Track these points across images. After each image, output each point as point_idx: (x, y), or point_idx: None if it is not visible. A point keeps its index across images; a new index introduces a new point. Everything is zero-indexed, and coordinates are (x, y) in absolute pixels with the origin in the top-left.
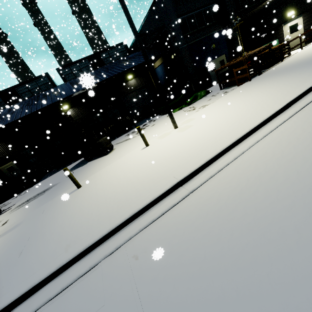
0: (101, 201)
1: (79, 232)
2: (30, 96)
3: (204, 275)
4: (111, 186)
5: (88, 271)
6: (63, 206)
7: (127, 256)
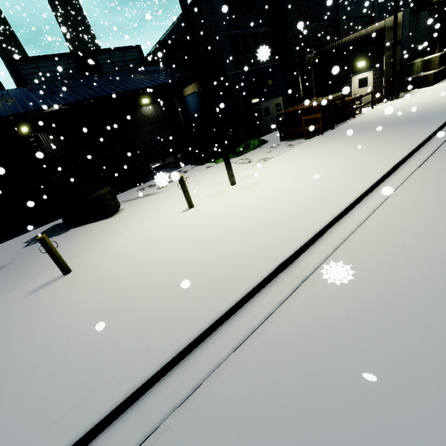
0: (131, 298)
1: (98, 362)
2: None
3: (400, 424)
4: (143, 271)
5: (140, 444)
6: (37, 309)
7: (224, 403)
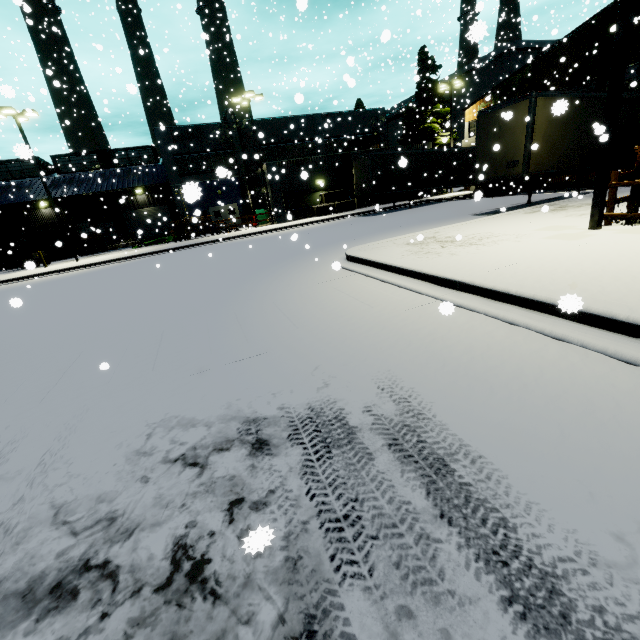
0: None
1: None
2: (9, 178)
3: None
4: None
5: None
6: None
7: None
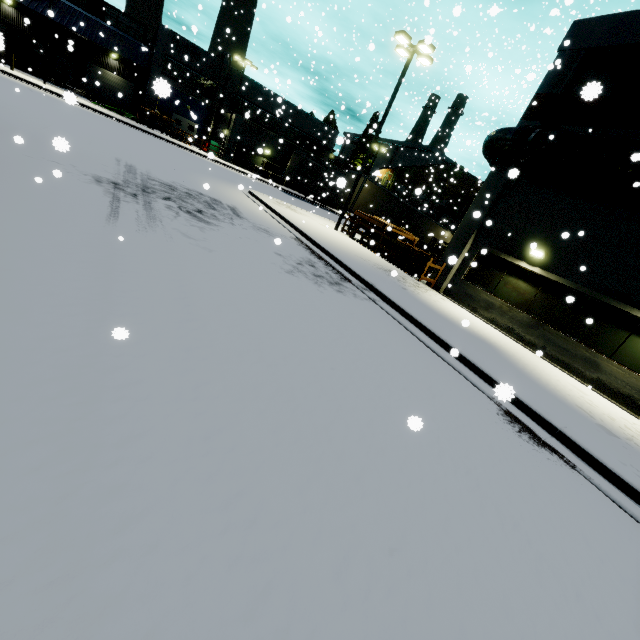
0: None
1: None
2: None
3: None
4: None
5: None
6: None
7: None
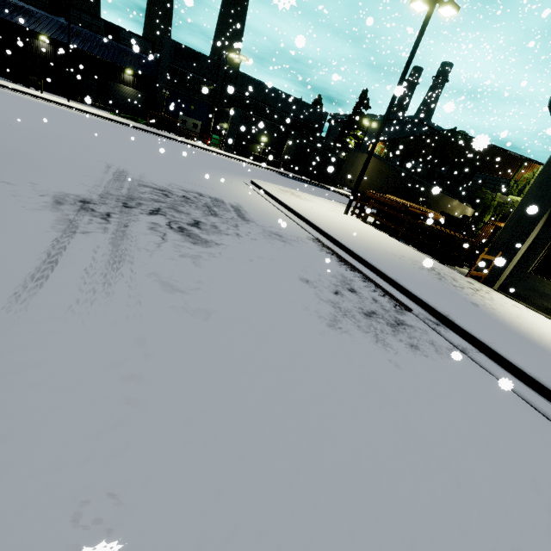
0: None
1: None
2: None
3: None
4: None
5: None
6: None
7: None
